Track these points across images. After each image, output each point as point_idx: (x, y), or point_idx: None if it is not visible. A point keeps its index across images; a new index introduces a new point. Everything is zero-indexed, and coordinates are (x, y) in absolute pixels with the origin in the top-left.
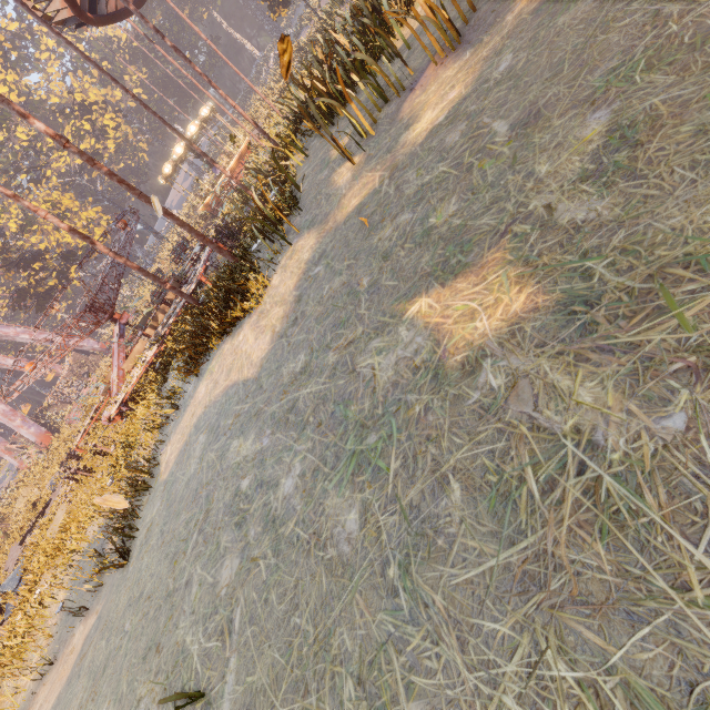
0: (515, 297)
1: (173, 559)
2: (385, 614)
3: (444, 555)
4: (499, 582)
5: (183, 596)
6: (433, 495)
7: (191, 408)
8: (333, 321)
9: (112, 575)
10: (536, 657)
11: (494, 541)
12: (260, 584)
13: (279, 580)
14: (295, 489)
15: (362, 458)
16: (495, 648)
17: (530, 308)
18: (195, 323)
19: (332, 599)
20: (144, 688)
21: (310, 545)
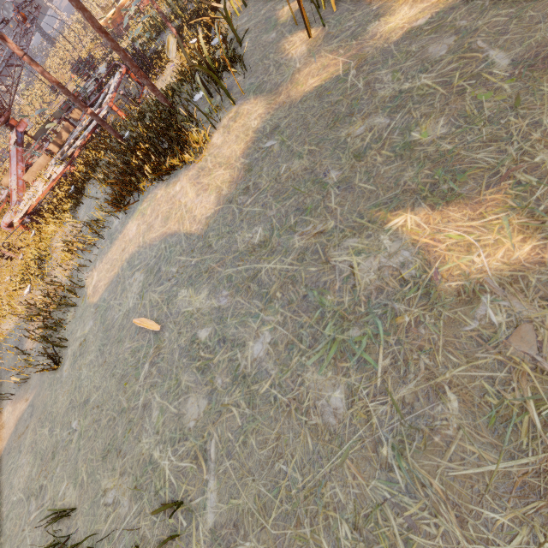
0: (518, 245)
1: (122, 380)
2: (380, 482)
3: (441, 450)
4: (499, 484)
5: (142, 416)
6: (427, 399)
7: (120, 243)
8: (296, 204)
9: (39, 371)
10: (534, 546)
11: (493, 452)
12: (235, 427)
13: (257, 429)
14: (267, 355)
15: (344, 347)
16: (494, 531)
17: (536, 261)
18: (120, 158)
19: (320, 458)
20: (109, 482)
21: (290, 408)
